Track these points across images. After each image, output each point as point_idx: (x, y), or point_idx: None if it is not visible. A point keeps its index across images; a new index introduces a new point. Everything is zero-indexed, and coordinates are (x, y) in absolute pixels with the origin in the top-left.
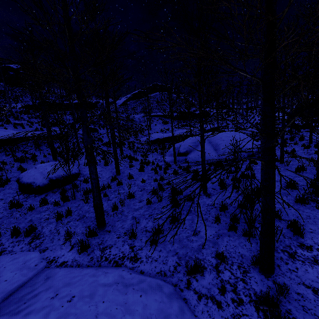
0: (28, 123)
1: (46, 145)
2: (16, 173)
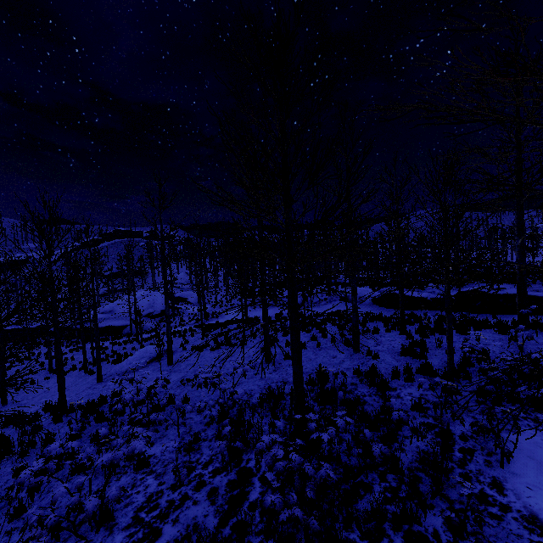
0: None
1: None
2: None
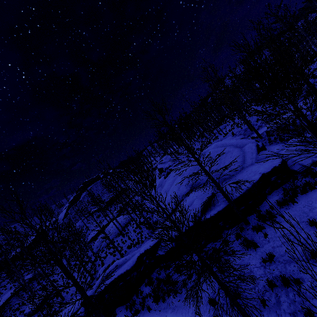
0: (2, 288)
1: (24, 292)
2: (20, 315)
